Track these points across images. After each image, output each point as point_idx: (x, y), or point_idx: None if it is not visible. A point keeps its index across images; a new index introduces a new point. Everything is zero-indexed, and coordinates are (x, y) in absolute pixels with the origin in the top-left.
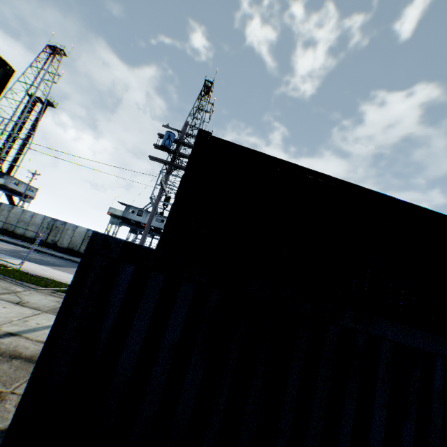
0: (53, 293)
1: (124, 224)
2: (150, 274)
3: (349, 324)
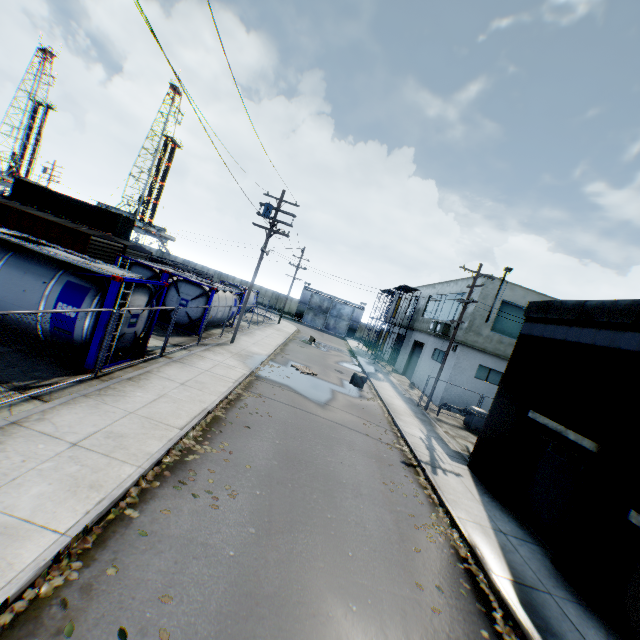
0: None
1: None
2: None
3: None
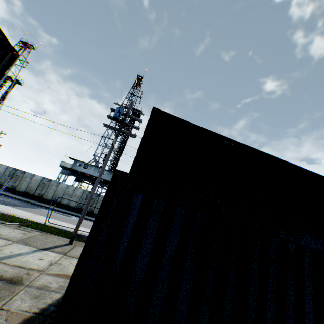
0: (19, 227)
1: (72, 174)
2: (154, 201)
3: (284, 237)
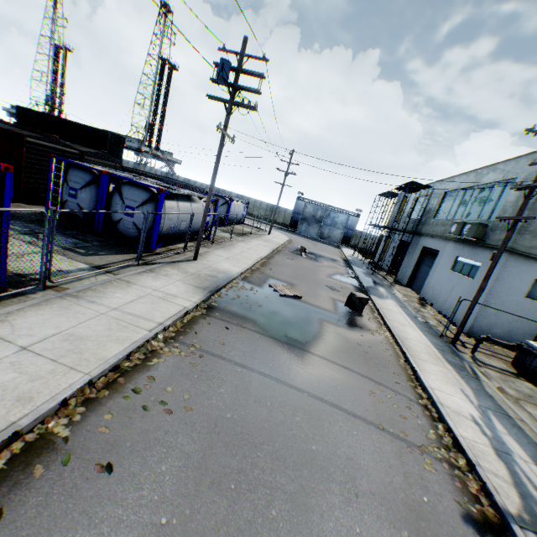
0: None
1: None
2: None
3: None
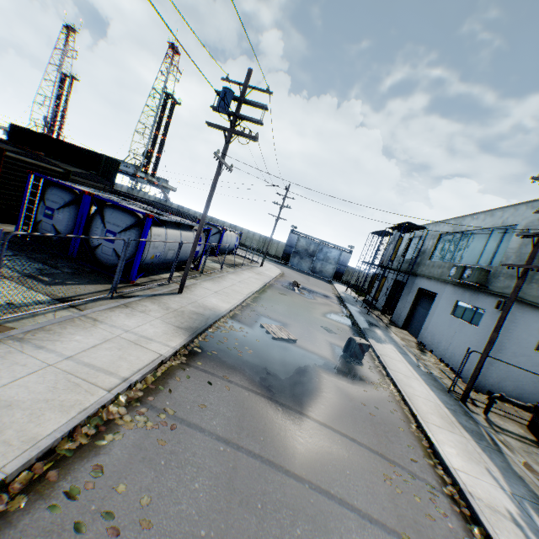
0: None
1: None
2: None
3: None
